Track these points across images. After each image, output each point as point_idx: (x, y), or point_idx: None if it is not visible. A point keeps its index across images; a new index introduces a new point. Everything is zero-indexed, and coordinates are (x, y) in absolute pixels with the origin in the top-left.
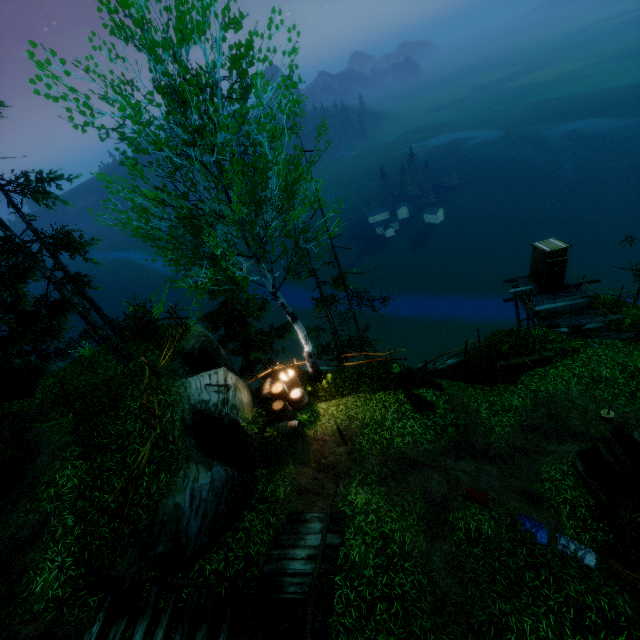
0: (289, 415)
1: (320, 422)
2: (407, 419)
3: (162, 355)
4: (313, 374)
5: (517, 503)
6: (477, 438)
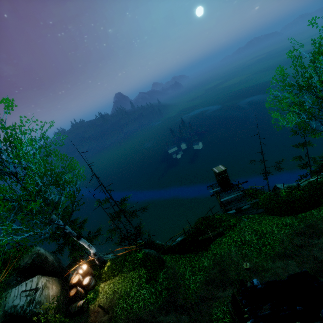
0: (80, 297)
1: (98, 298)
2: (142, 289)
3: (1, 275)
4: (99, 264)
5: None
6: (179, 295)
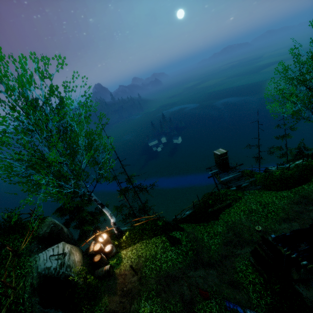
0: (104, 262)
1: (123, 263)
2: (168, 251)
3: (23, 241)
4: (118, 234)
5: (228, 290)
6: (203, 254)
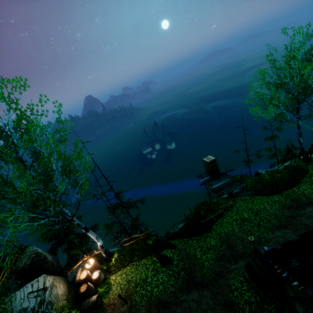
0: (92, 292)
1: (112, 290)
2: (159, 273)
3: None
4: (106, 257)
5: None
6: (196, 274)
